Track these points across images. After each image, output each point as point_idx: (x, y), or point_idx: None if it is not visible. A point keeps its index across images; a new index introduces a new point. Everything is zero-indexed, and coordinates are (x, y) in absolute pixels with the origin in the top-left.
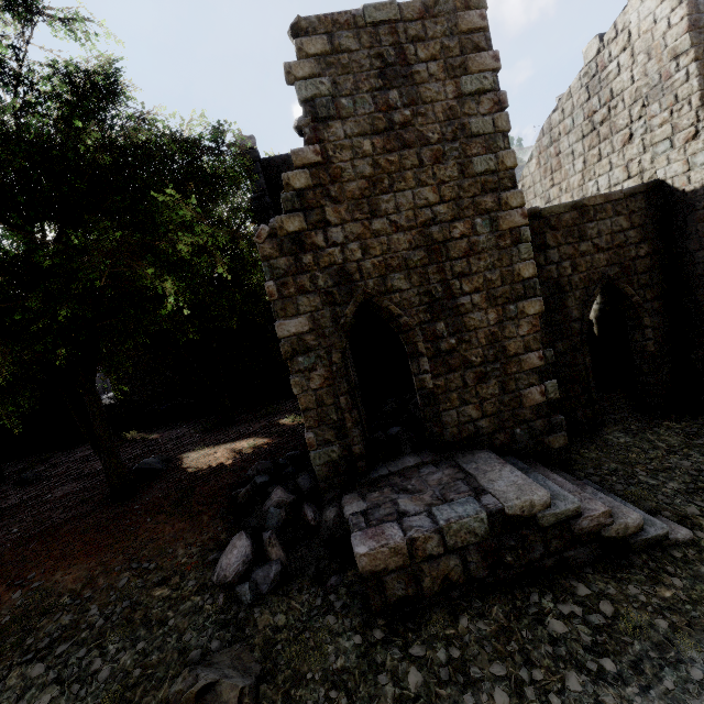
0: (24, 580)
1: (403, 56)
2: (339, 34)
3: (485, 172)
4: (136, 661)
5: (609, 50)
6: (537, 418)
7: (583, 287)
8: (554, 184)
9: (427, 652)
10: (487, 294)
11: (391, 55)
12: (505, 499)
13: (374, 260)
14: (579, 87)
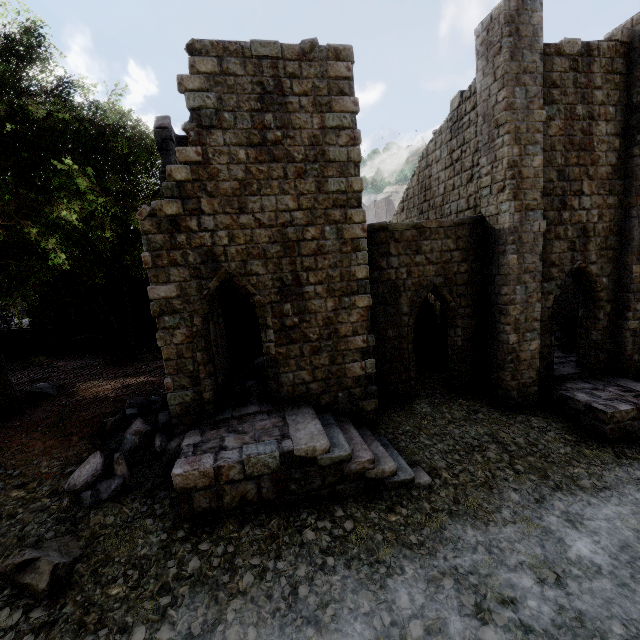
0: None
1: (280, 87)
2: (228, 60)
3: (337, 191)
4: None
5: (465, 105)
6: (356, 386)
7: (414, 290)
8: (426, 200)
9: (211, 548)
10: (328, 286)
11: (270, 85)
12: (297, 444)
13: (238, 247)
14: (446, 128)
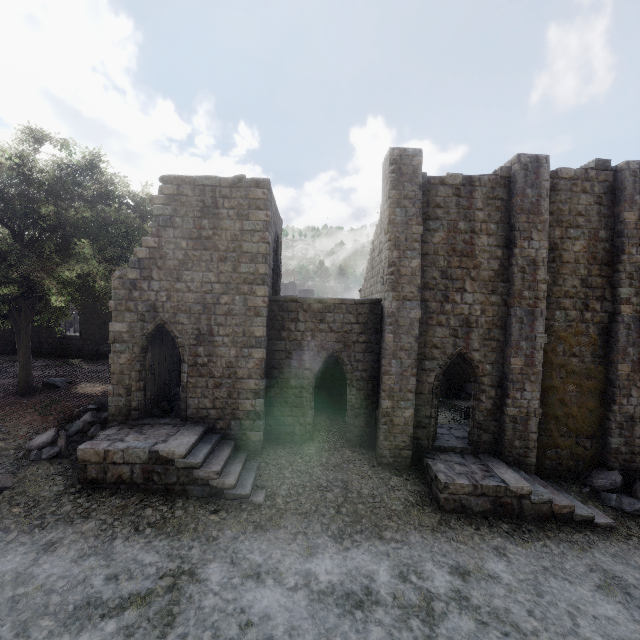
0: None
1: (215, 204)
2: (184, 187)
3: (247, 272)
4: None
5: None
6: (246, 419)
7: (316, 350)
8: (372, 276)
9: (84, 502)
10: (233, 339)
11: (209, 202)
12: (164, 447)
13: (172, 304)
14: (379, 224)
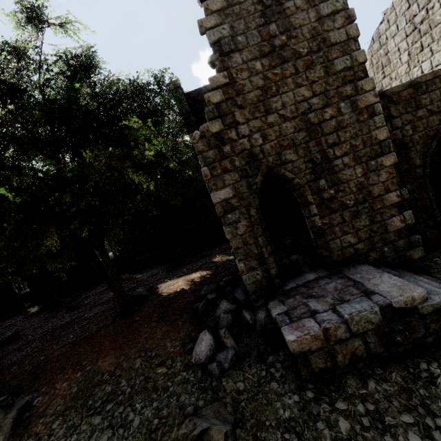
0: (81, 365)
1: None
2: None
3: (343, 69)
4: (154, 414)
5: None
6: (399, 239)
7: (422, 142)
8: (385, 75)
9: (349, 406)
10: (354, 155)
11: None
12: (391, 297)
13: (271, 143)
14: (400, 0)
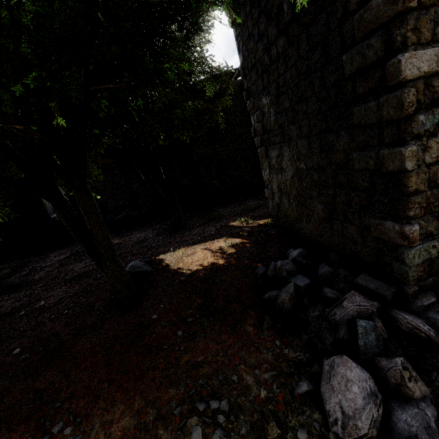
0: (49, 435)
1: None
2: None
3: None
4: None
5: None
6: None
7: None
8: None
9: None
10: None
11: None
12: None
13: None
14: None
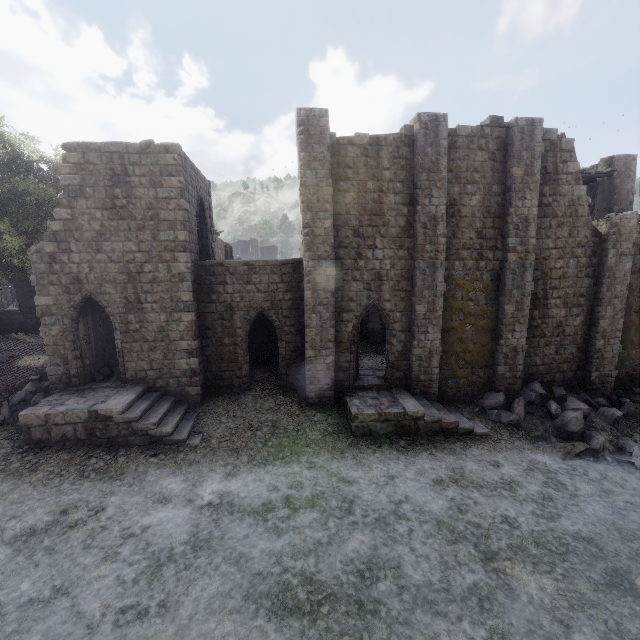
0: None
1: (126, 172)
2: (89, 154)
3: (168, 240)
4: None
5: None
6: (184, 376)
7: (246, 310)
8: None
9: (32, 459)
10: (161, 305)
11: (119, 170)
12: (102, 406)
13: (96, 275)
14: None
